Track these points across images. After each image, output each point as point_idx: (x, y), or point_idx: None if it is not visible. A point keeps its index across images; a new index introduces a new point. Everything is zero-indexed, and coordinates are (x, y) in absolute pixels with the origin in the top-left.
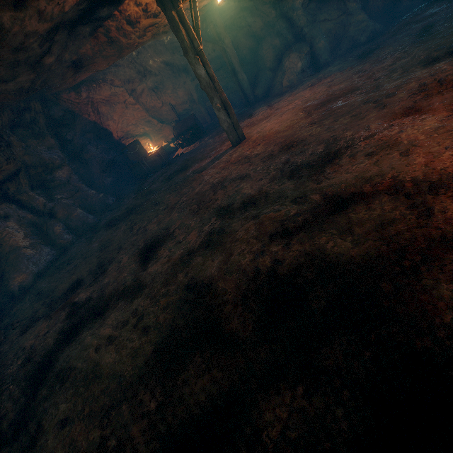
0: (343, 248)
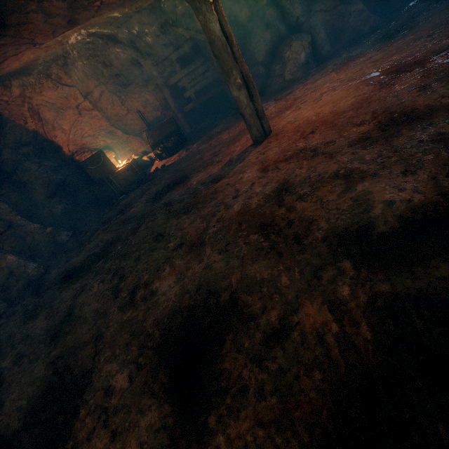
0: None
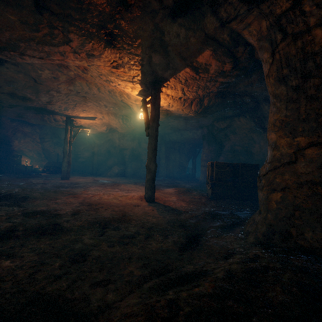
0: (37, 195)
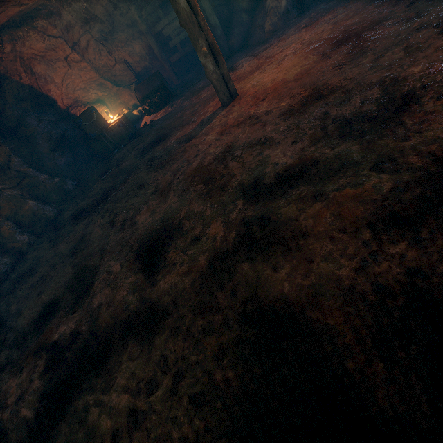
0: None
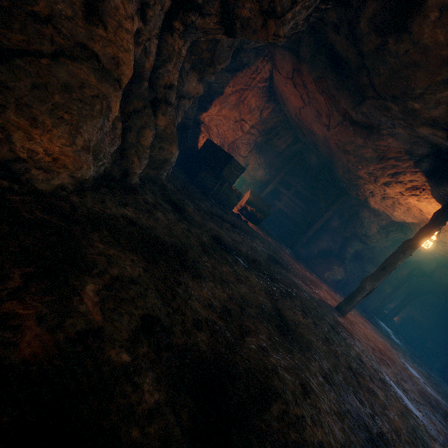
0: None
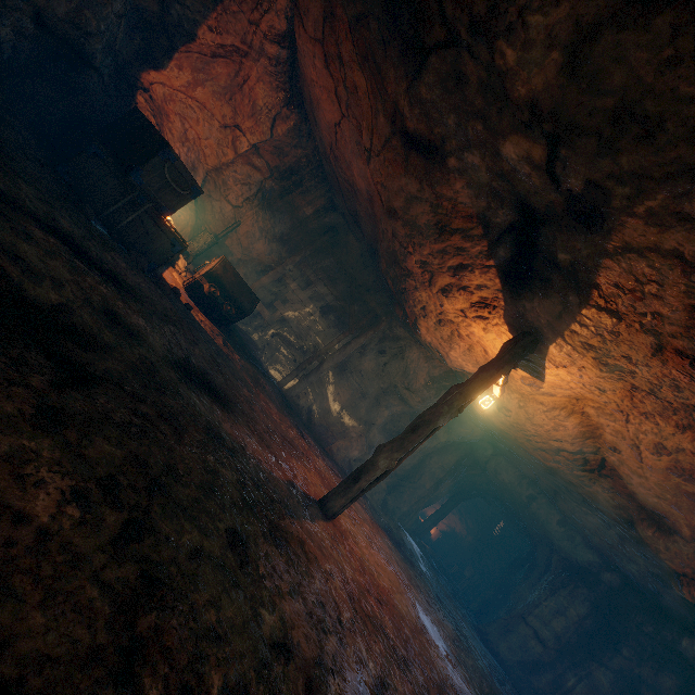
0: None
